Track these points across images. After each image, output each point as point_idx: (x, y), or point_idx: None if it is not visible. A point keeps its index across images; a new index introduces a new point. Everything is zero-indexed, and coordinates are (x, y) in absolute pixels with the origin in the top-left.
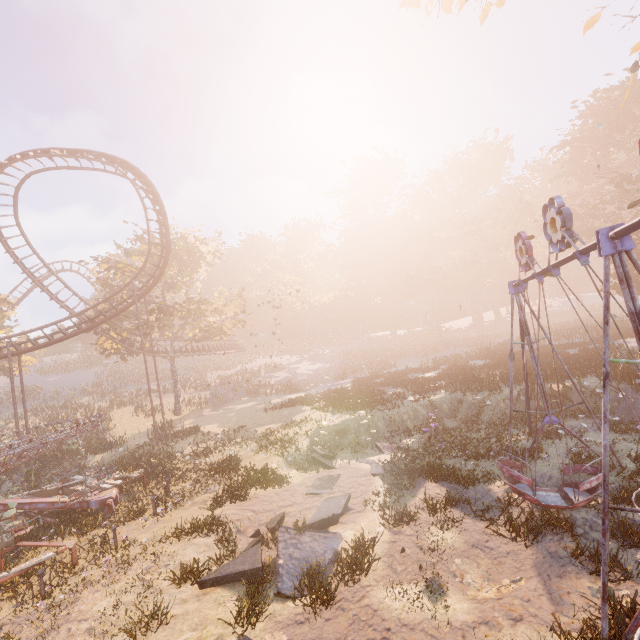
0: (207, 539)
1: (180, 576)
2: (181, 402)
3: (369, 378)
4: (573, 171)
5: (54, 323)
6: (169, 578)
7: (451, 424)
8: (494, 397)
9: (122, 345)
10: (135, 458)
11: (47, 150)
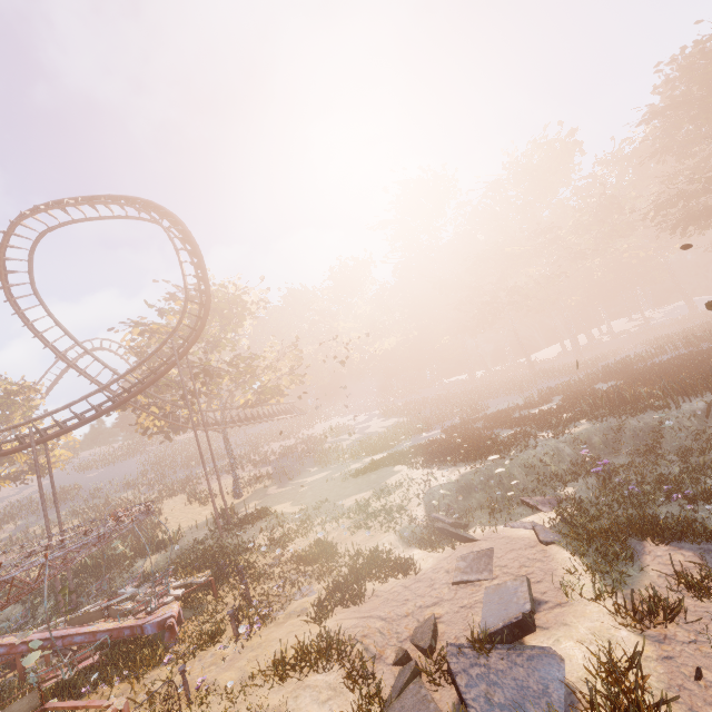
0: (327, 675)
1: None
2: (240, 482)
3: (464, 424)
4: (668, 147)
5: (83, 398)
6: None
7: (617, 461)
8: (673, 415)
9: (165, 421)
10: (196, 557)
11: (60, 201)
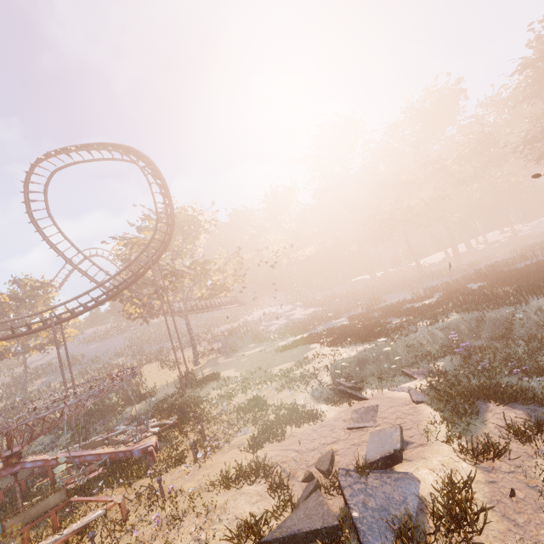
0: (256, 486)
1: (239, 535)
2: (198, 354)
3: (365, 314)
4: (537, 92)
5: (86, 293)
6: (225, 536)
7: (477, 343)
8: (523, 310)
9: (144, 309)
10: (167, 406)
11: (65, 148)
